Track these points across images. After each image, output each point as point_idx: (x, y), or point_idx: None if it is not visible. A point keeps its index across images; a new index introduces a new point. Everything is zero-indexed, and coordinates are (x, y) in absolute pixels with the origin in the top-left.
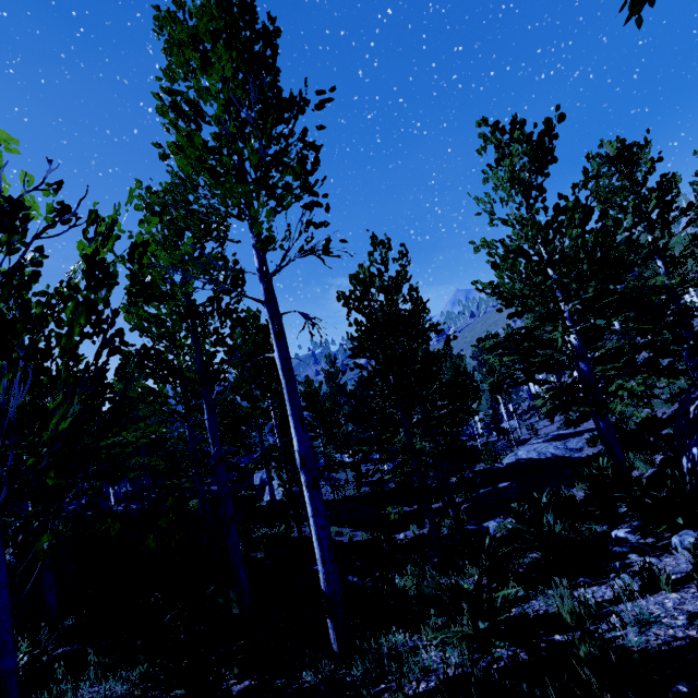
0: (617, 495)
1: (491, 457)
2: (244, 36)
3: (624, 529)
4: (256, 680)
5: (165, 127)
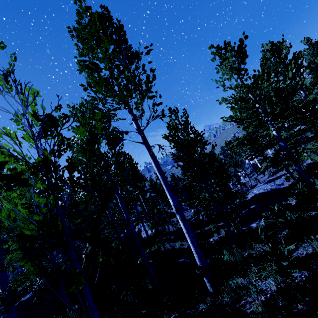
0: (314, 198)
1: (241, 196)
2: (107, 31)
3: None
4: (177, 313)
5: (87, 75)
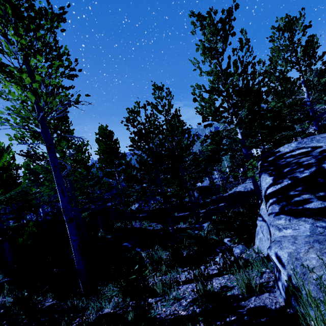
0: None
1: (224, 190)
2: None
3: (228, 238)
4: (55, 301)
5: None
